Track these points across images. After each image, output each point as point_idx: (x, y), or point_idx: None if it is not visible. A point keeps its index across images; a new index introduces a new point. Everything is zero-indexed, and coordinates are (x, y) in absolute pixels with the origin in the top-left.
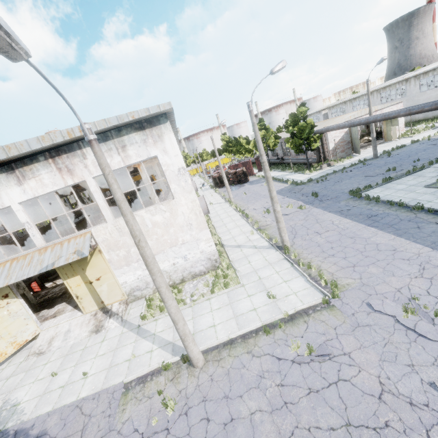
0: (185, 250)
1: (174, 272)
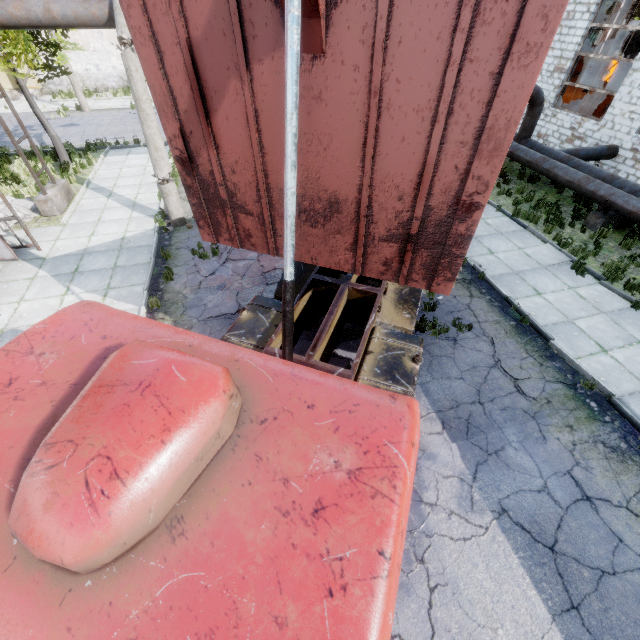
0: (97, 59)
1: (88, 78)
